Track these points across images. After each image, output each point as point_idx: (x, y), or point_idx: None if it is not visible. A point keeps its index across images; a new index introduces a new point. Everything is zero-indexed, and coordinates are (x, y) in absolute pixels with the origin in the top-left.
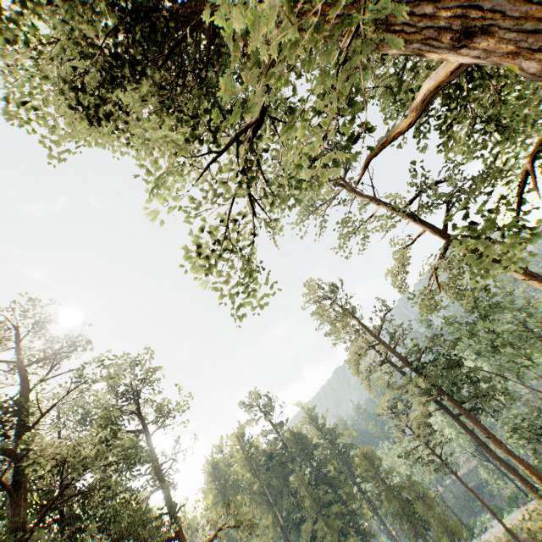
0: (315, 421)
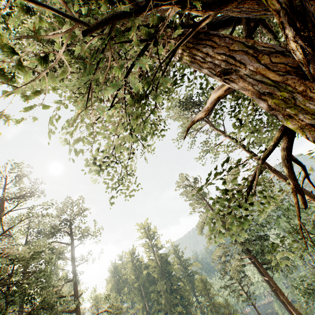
0: (177, 253)
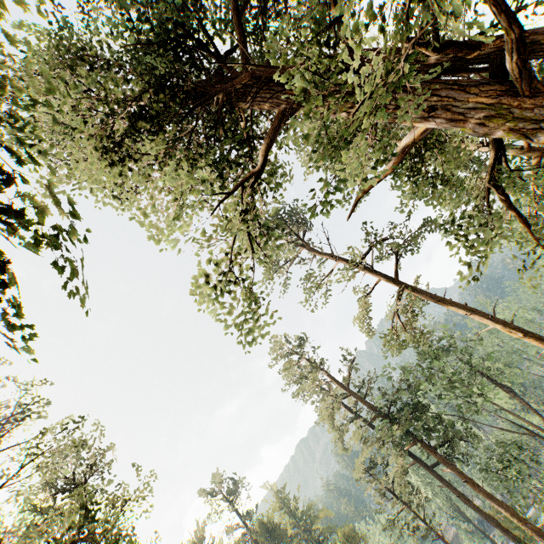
0: (286, 504)
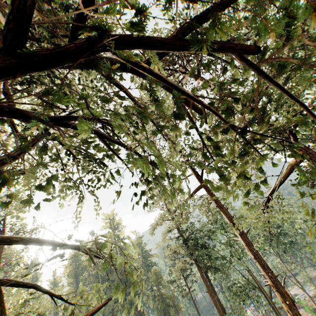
0: (140, 244)
